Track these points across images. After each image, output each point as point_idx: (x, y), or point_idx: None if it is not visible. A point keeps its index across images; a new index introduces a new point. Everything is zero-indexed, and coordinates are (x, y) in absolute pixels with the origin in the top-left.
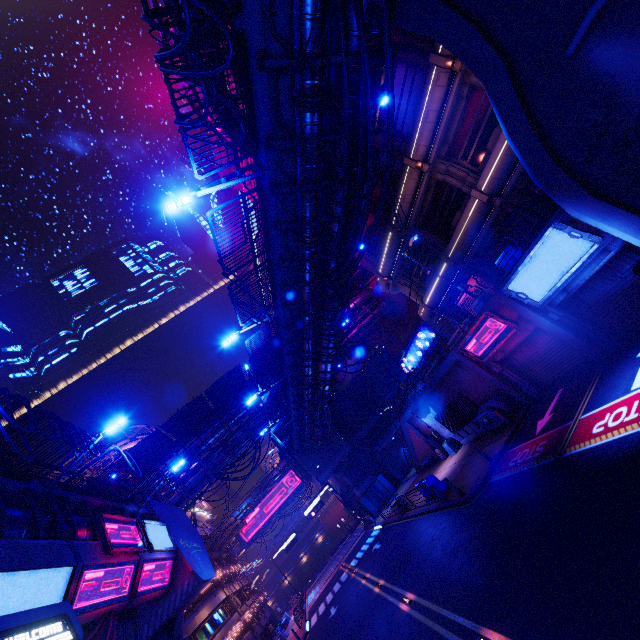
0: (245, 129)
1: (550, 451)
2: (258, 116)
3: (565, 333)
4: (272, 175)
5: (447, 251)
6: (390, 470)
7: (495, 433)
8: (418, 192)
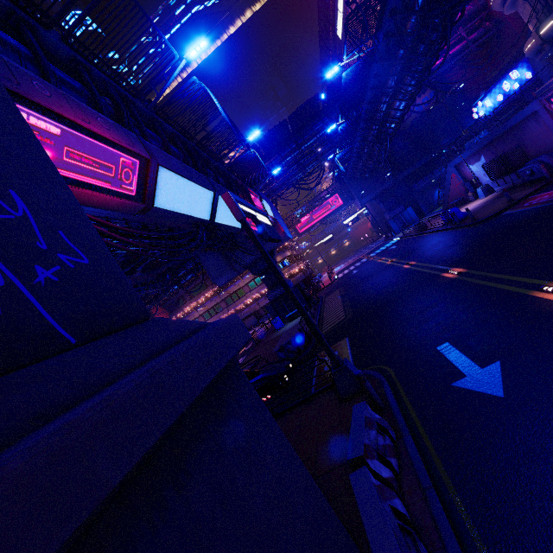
0: None
1: None
2: None
3: None
4: None
5: None
6: (420, 205)
7: (530, 184)
8: None
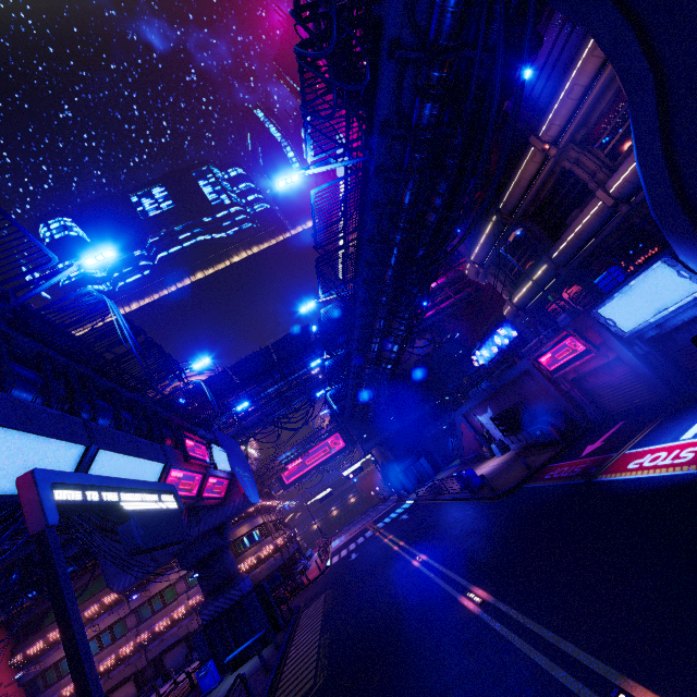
0: (363, 113)
1: (585, 474)
2: (378, 102)
3: (644, 369)
4: (379, 159)
5: (551, 251)
6: (434, 456)
7: (545, 446)
8: (537, 178)
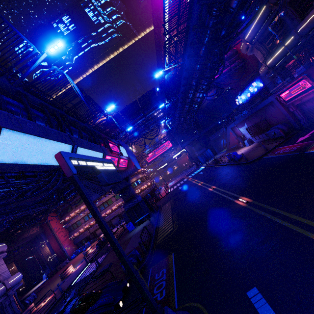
0: None
1: (299, 150)
2: None
3: None
4: None
5: (298, 27)
6: (214, 148)
7: (274, 140)
8: None
